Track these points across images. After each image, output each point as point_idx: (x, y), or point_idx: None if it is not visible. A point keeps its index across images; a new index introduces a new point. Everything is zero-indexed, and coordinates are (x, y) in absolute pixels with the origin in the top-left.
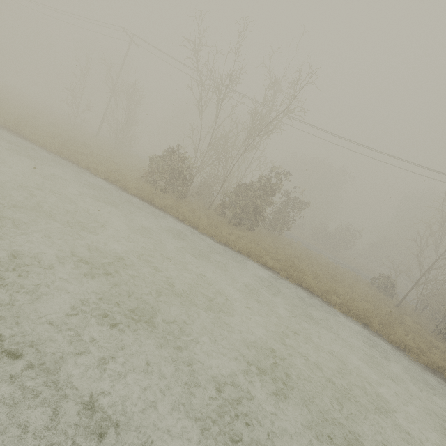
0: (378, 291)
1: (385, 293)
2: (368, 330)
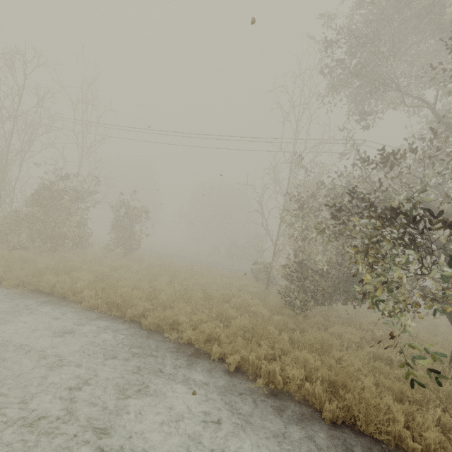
0: (254, 282)
1: (265, 282)
2: (118, 321)
